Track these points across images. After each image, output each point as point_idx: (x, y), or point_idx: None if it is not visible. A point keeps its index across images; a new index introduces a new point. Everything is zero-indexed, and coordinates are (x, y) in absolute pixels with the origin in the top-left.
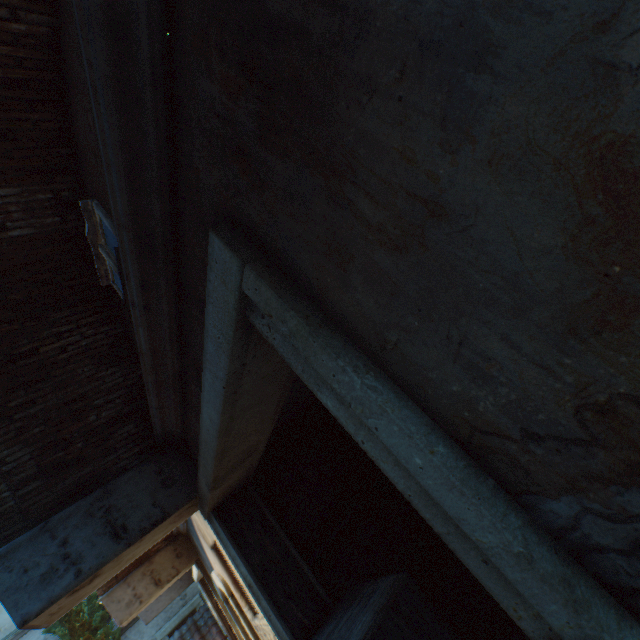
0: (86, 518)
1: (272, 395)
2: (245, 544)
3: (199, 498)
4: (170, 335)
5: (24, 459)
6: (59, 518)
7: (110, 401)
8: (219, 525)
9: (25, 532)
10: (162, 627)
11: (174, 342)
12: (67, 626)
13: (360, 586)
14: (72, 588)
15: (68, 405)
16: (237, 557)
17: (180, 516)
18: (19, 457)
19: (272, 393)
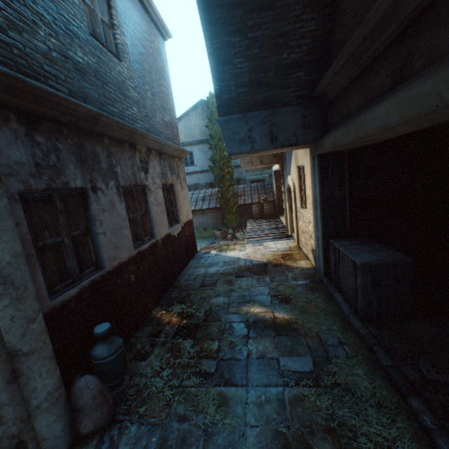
0: (261, 123)
1: (445, 118)
2: (324, 182)
3: (316, 144)
4: (408, 14)
5: (244, 70)
6: (251, 116)
7: (298, 46)
8: (317, 165)
9: (236, 114)
10: (249, 177)
11: (404, 23)
12: (216, 152)
13: (372, 241)
14: (248, 153)
15: (275, 39)
16: (317, 185)
17: (300, 147)
18: (242, 67)
19: (448, 117)
